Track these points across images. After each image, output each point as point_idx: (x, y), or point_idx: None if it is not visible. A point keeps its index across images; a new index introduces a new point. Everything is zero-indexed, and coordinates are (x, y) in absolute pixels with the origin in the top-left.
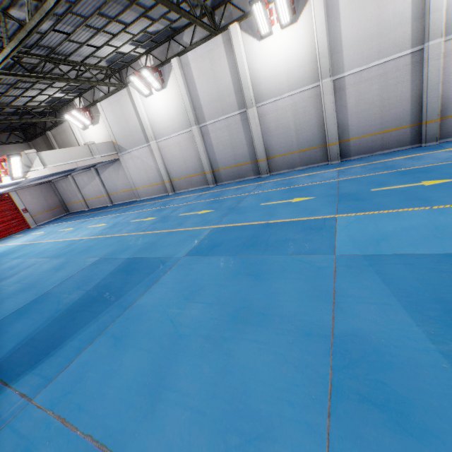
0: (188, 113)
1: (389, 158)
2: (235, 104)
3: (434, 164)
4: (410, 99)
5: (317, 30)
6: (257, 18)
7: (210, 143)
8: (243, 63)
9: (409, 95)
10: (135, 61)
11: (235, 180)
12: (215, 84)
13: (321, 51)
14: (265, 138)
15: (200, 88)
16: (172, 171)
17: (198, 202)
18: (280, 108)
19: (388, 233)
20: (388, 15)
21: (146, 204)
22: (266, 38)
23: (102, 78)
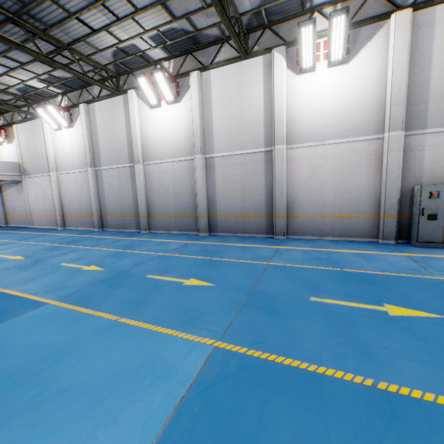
0: (86, 154)
1: (235, 242)
2: (127, 157)
3: (240, 260)
4: (265, 191)
5: (193, 112)
6: (144, 90)
7: (103, 187)
8: (135, 123)
9: (264, 187)
10: (52, 97)
11: (119, 229)
12: (113, 135)
13: (195, 130)
14: (149, 195)
15: (101, 135)
16: (66, 206)
17: (46, 244)
18: (162, 170)
19: (7, 349)
20: (247, 116)
21: (21, 233)
22: (156, 108)
23: (23, 104)
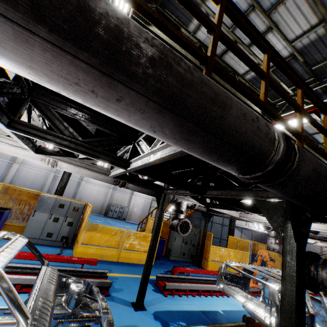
0: None
1: None
2: (10, 158)
3: None
4: (73, 193)
5: None
6: None
7: None
8: None
9: (73, 192)
10: None
11: None
12: None
13: None
14: (15, 178)
15: None
16: None
17: None
18: (30, 171)
19: None
20: None
21: None
22: None
23: None
